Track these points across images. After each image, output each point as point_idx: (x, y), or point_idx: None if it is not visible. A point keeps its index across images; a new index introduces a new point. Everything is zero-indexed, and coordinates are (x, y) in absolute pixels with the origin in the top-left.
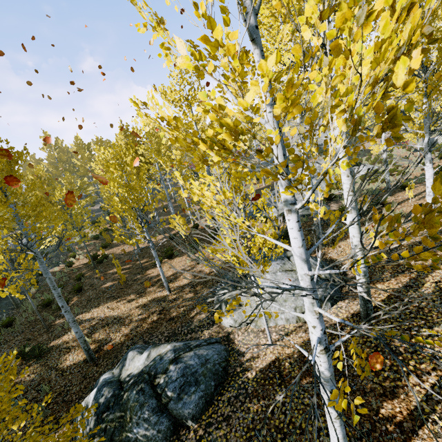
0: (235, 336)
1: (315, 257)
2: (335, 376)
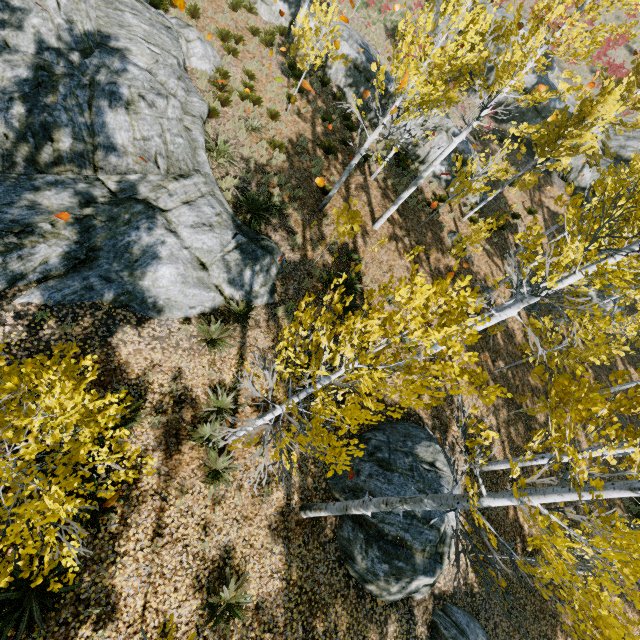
0: (439, 586)
1: (434, 439)
2: (492, 526)
